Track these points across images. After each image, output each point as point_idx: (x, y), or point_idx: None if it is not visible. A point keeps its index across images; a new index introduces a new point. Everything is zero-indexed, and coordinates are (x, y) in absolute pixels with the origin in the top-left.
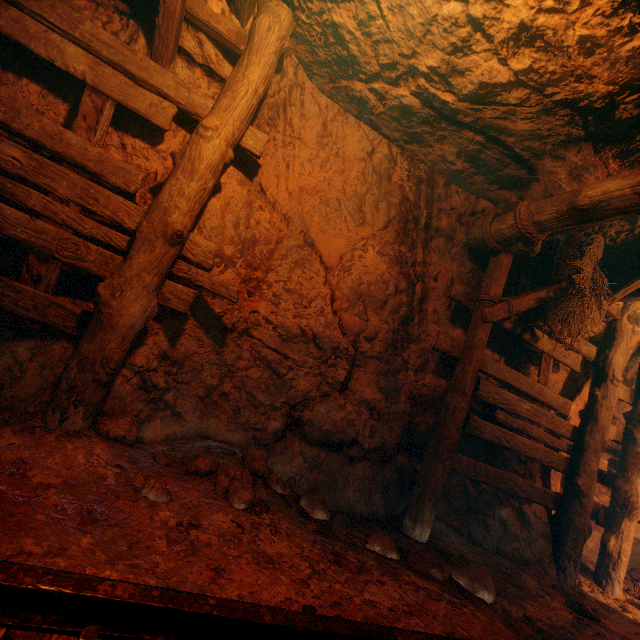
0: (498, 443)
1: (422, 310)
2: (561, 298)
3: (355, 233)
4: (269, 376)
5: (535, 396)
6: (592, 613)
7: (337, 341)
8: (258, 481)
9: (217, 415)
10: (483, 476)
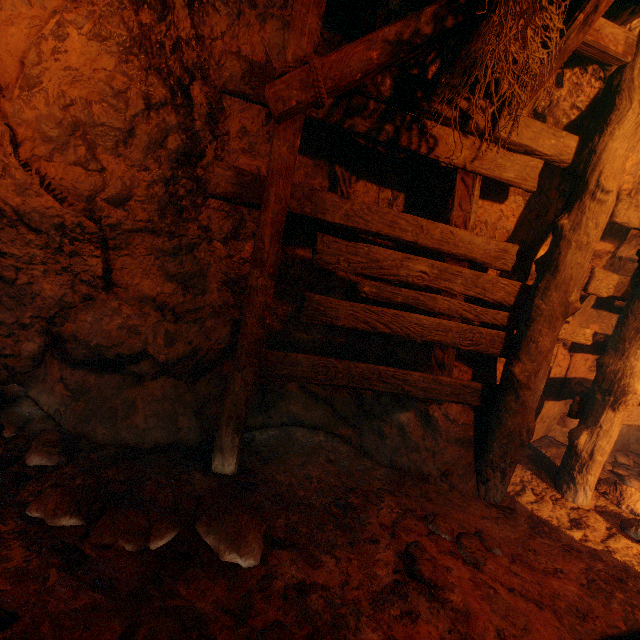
0: (368, 330)
1: (219, 135)
2: (466, 35)
3: (41, 6)
4: None
5: (436, 247)
6: (424, 576)
7: (55, 215)
8: None
9: None
10: (343, 378)
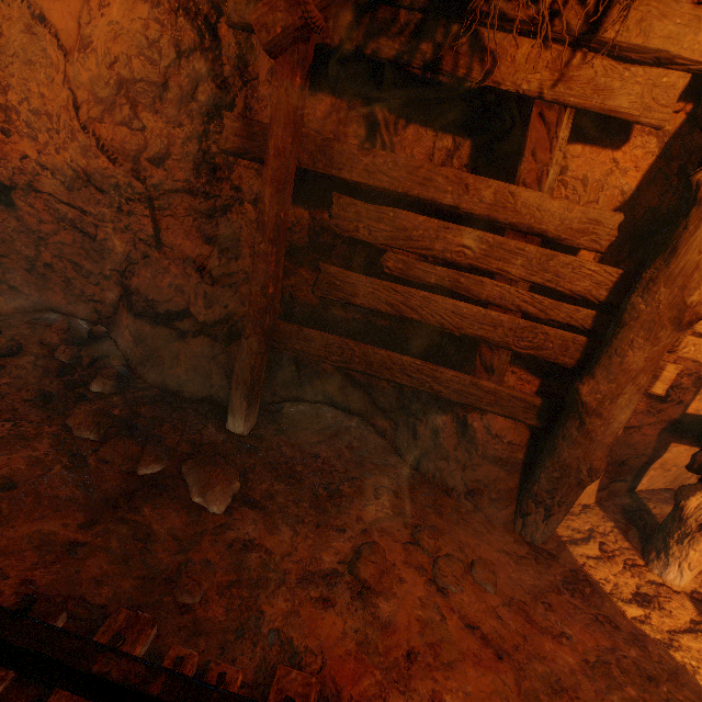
0: (391, 312)
1: (249, 80)
2: None
3: None
4: (83, 240)
5: (487, 214)
6: (360, 575)
7: (111, 175)
8: (42, 351)
9: (52, 288)
10: (360, 364)
